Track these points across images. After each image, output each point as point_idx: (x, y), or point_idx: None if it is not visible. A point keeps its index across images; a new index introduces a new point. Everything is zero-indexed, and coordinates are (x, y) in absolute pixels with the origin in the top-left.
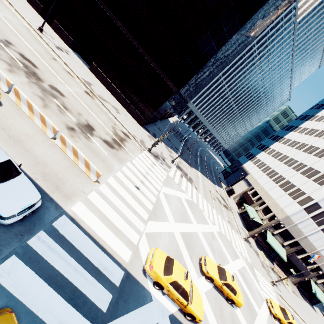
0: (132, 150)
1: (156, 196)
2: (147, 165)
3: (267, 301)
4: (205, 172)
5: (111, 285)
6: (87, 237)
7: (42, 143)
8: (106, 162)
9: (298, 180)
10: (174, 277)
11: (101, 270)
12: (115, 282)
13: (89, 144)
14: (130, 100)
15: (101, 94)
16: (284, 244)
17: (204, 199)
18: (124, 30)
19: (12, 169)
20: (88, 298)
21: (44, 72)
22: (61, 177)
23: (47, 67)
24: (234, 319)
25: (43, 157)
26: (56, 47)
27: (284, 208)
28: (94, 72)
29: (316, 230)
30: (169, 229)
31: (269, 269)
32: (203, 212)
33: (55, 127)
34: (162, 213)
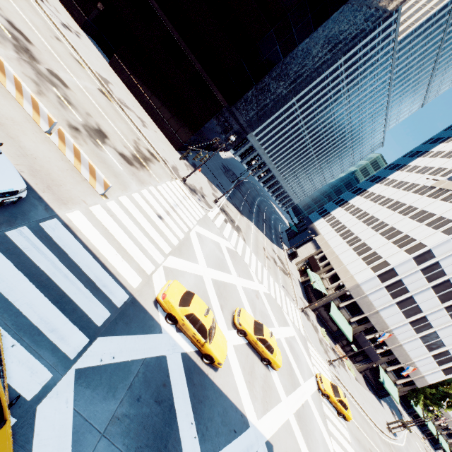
0: (159, 174)
1: (185, 232)
2: (177, 197)
3: (317, 376)
4: (262, 226)
5: (110, 303)
6: (84, 249)
7: (32, 134)
8: (120, 178)
9: (376, 243)
10: (192, 310)
11: (99, 286)
12: (115, 302)
13: (98, 152)
14: (163, 113)
15: (123, 98)
16: (351, 321)
17: (254, 254)
18: (160, 13)
19: None
20: (79, 308)
21: (41, 51)
22: (55, 178)
23: (47, 46)
24: (268, 381)
25: (33, 151)
26: (62, 25)
27: (354, 275)
28: (116, 68)
29: (390, 304)
30: (198, 271)
31: (329, 349)
32: (249, 267)
33: (51, 117)
34: (190, 253)
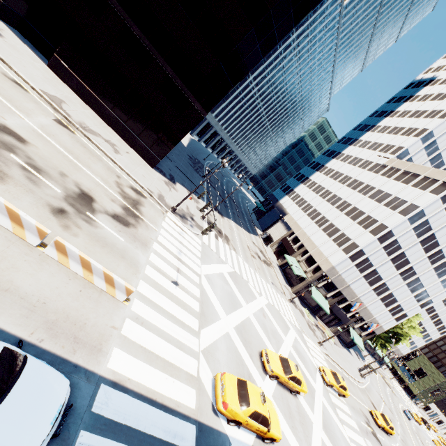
0: (152, 217)
1: (198, 285)
2: (176, 238)
3: (320, 370)
4: (238, 219)
5: None
6: (141, 402)
7: (24, 263)
8: (127, 256)
9: (342, 223)
10: (253, 407)
11: (171, 441)
12: None
13: (94, 231)
14: (132, 127)
15: (82, 119)
16: (328, 296)
17: (245, 262)
18: None
19: (12, 362)
20: None
21: None
22: (75, 317)
23: None
24: (300, 410)
25: (37, 292)
26: None
27: (329, 258)
28: (59, 72)
29: (359, 278)
30: (223, 329)
31: (314, 327)
32: (248, 283)
33: (42, 229)
34: (211, 310)
